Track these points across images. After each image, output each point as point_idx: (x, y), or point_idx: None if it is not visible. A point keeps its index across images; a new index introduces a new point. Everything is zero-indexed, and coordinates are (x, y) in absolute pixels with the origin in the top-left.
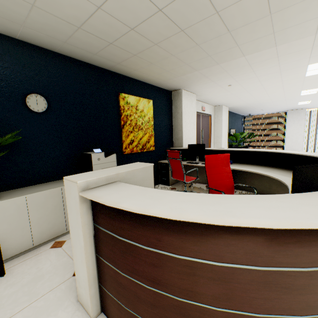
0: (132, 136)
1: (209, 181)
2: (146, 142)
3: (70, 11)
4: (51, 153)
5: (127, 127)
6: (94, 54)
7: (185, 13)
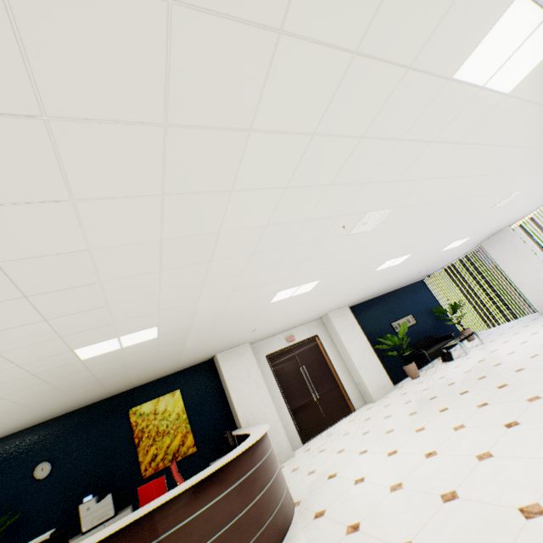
0: (154, 449)
1: None
2: (180, 446)
3: (30, 415)
4: (55, 514)
5: (145, 441)
6: (83, 403)
7: (79, 384)
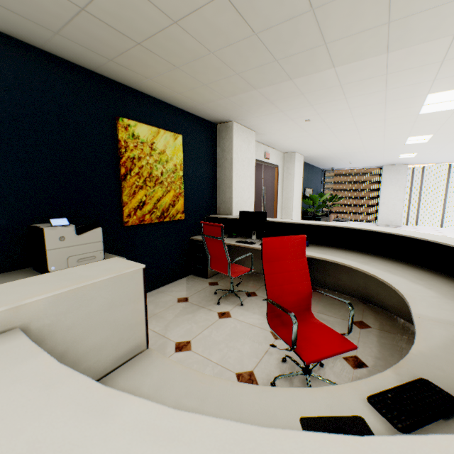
0: (142, 195)
1: (268, 285)
2: (170, 206)
3: None
4: None
5: (134, 179)
6: (56, 33)
7: None
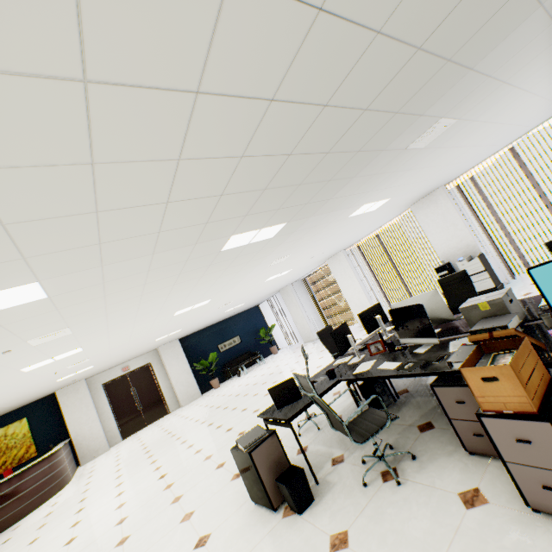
0: (5, 458)
1: None
2: (25, 453)
3: None
4: None
5: None
6: None
7: None
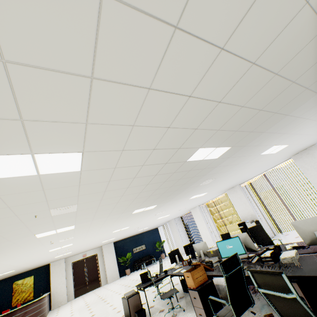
0: (19, 297)
1: None
2: (28, 296)
3: None
4: None
5: (16, 294)
6: None
7: None
